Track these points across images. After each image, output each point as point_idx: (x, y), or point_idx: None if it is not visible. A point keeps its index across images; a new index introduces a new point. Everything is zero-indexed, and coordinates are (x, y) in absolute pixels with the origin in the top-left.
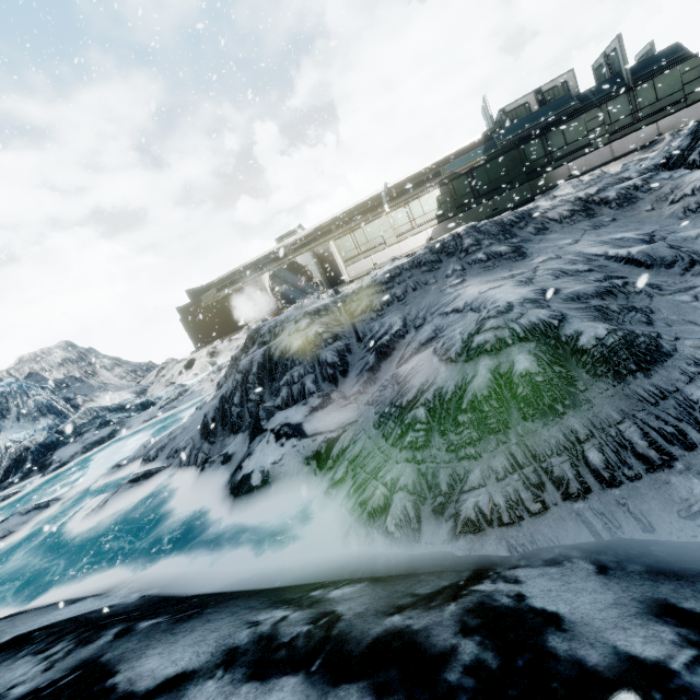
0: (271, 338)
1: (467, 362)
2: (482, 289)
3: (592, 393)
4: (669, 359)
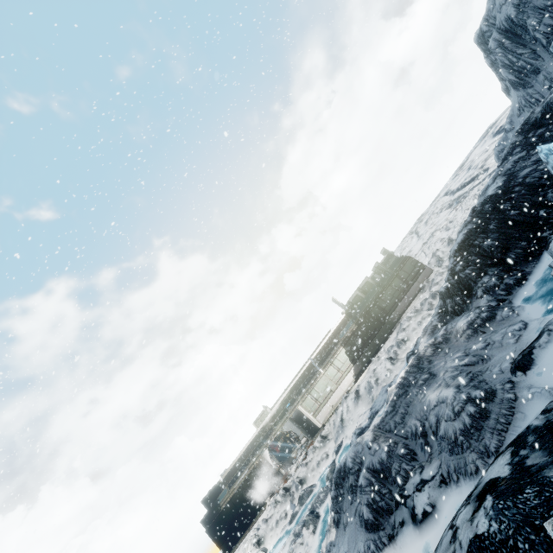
0: (359, 466)
1: (459, 417)
2: (437, 394)
3: (490, 407)
4: (497, 391)
